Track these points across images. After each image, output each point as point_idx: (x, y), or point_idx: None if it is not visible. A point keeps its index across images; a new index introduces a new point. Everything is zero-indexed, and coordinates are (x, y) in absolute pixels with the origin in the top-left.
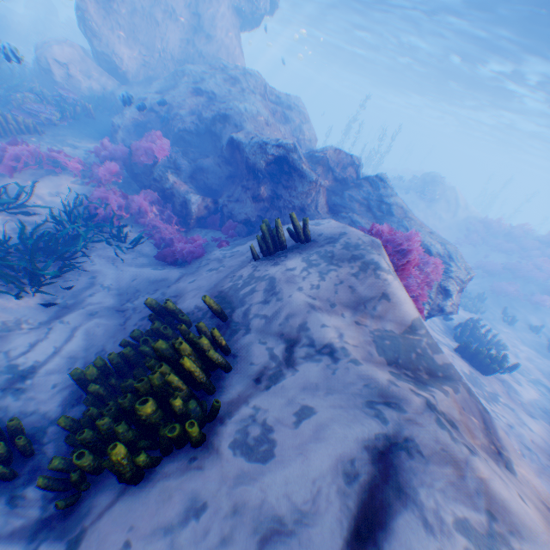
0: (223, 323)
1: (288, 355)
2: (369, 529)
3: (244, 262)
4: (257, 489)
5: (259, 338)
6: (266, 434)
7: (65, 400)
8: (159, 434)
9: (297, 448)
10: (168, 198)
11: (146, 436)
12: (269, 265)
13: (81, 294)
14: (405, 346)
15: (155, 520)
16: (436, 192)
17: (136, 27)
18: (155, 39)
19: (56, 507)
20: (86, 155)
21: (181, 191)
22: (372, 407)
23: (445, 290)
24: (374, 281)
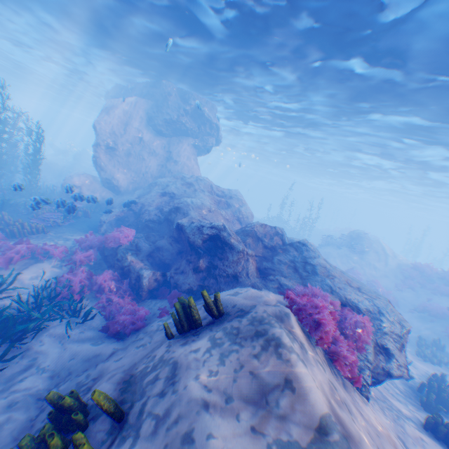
0: (117, 424)
1: None
2: None
3: (164, 337)
4: None
5: None
6: None
7: None
8: None
9: None
10: (125, 273)
11: None
12: (178, 344)
13: (12, 379)
14: None
15: None
16: (364, 244)
17: (129, 162)
18: (141, 166)
19: None
20: (73, 244)
21: (136, 266)
22: None
23: (385, 348)
24: (277, 363)
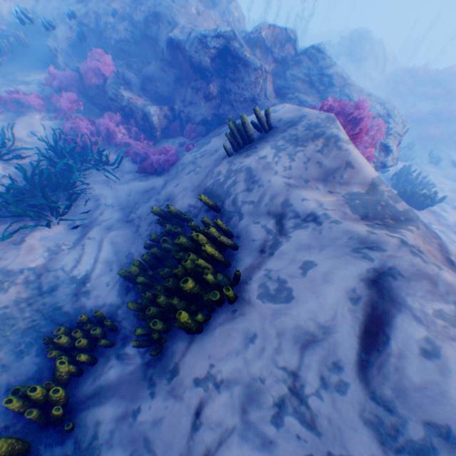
0: (218, 214)
1: (280, 228)
2: (375, 328)
3: (218, 160)
4: (289, 320)
5: (252, 220)
6: (282, 285)
7: (120, 292)
8: (204, 300)
9: (309, 290)
10: (128, 115)
11: (193, 304)
12: (243, 159)
13: (93, 215)
14: (371, 202)
15: (223, 350)
16: (365, 50)
17: None
18: None
19: (150, 355)
20: (40, 89)
21: (139, 105)
22: (358, 253)
23: (386, 147)
24: (337, 153)
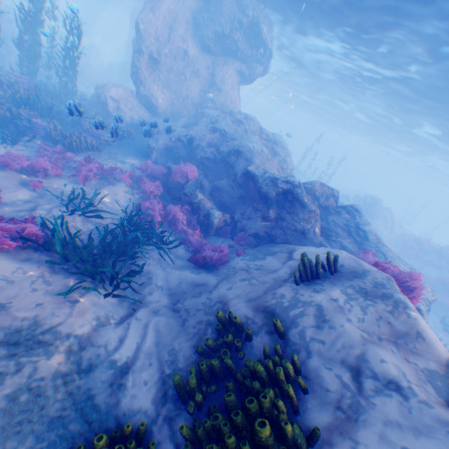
0: (281, 340)
1: (358, 385)
2: None
3: (278, 280)
4: None
5: (323, 362)
6: None
7: (157, 399)
8: None
9: None
10: (194, 210)
11: None
12: (309, 291)
13: (142, 291)
14: None
15: None
16: (377, 211)
17: (169, 79)
18: (181, 87)
19: None
20: (132, 170)
21: (207, 206)
22: None
23: (417, 308)
24: (405, 319)
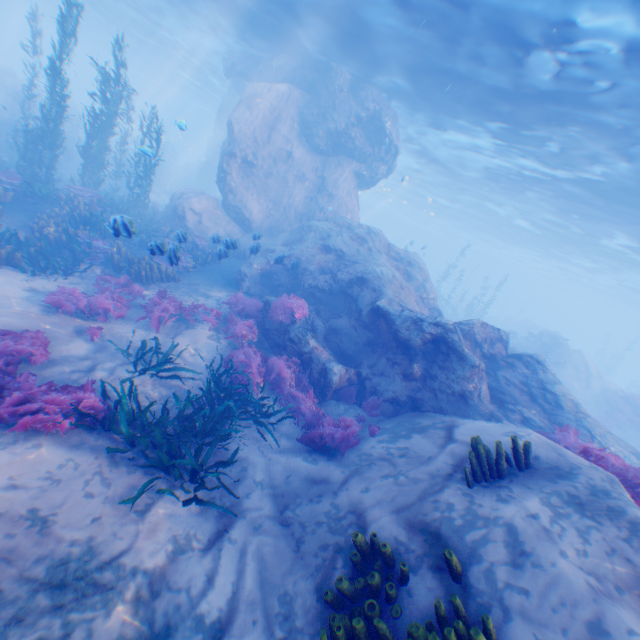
0: (457, 585)
1: None
2: None
3: (439, 478)
4: None
5: (532, 629)
6: None
7: None
8: None
9: None
10: (304, 362)
11: None
12: (492, 500)
13: (235, 491)
14: None
15: None
16: (561, 354)
17: (267, 186)
18: (282, 195)
19: None
20: (218, 305)
21: (322, 357)
22: None
23: None
24: None
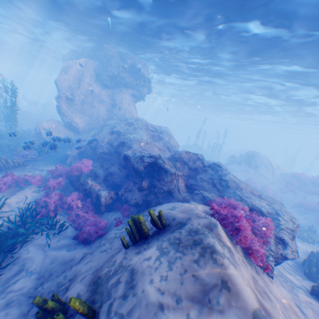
0: None
1: None
2: None
3: (121, 245)
4: None
5: None
6: None
7: None
8: None
9: None
10: (88, 193)
11: None
12: (134, 253)
13: (7, 282)
14: None
15: None
16: (257, 161)
17: (84, 109)
18: (93, 112)
19: None
20: (46, 173)
21: (95, 189)
22: None
23: (282, 239)
24: (213, 267)
